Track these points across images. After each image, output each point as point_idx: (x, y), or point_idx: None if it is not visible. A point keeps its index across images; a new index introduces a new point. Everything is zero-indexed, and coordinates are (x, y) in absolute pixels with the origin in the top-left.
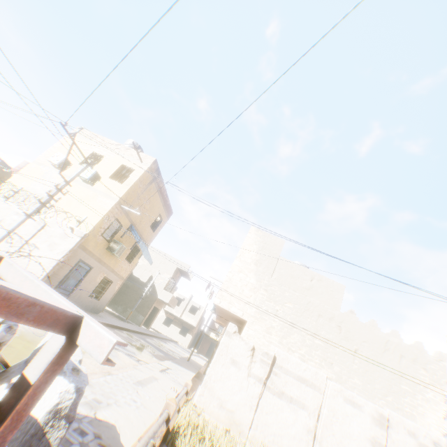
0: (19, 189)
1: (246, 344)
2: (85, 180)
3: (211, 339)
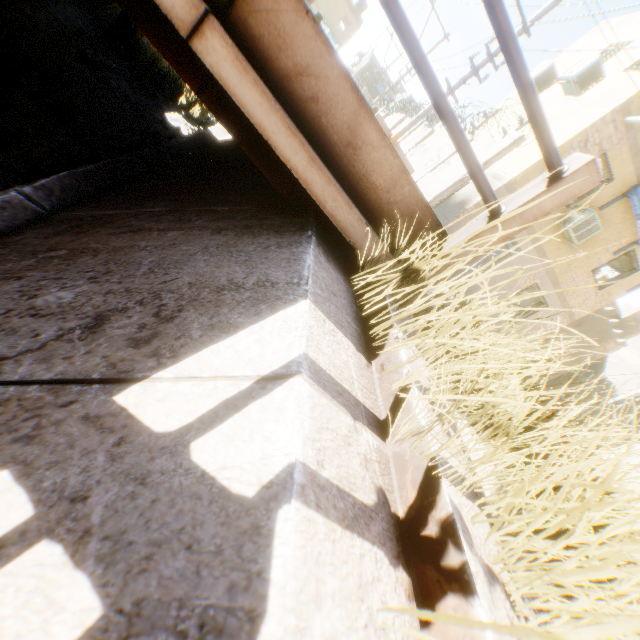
0: (464, 107)
1: None
2: (567, 87)
3: None
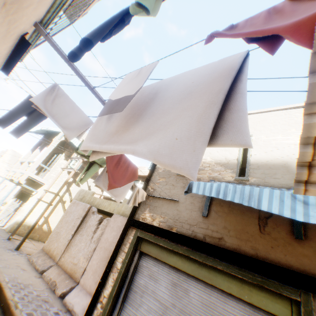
0: None
1: None
2: None
3: None
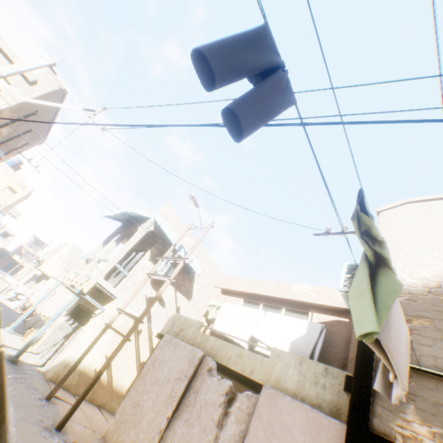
0: None
1: (48, 287)
2: None
3: (15, 260)
